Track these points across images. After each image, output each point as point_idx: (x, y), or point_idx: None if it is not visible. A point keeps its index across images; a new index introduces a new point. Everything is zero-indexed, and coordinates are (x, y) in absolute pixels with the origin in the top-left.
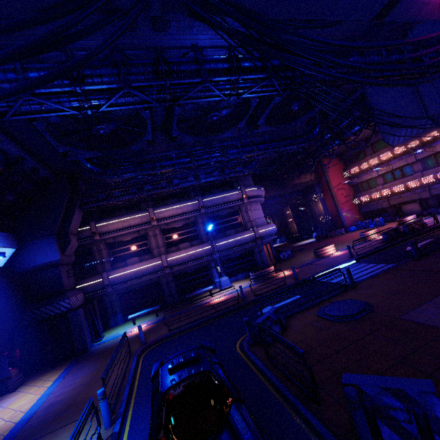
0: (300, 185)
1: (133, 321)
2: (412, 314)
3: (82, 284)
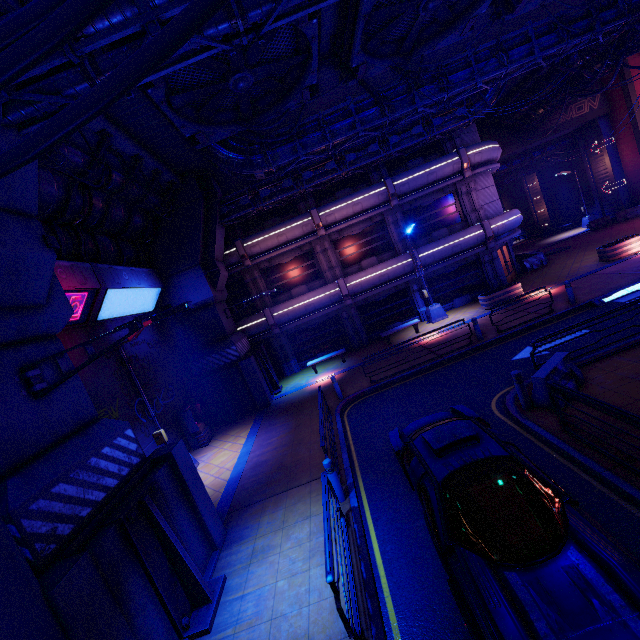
0: (566, 127)
1: (313, 369)
2: None
3: (243, 325)
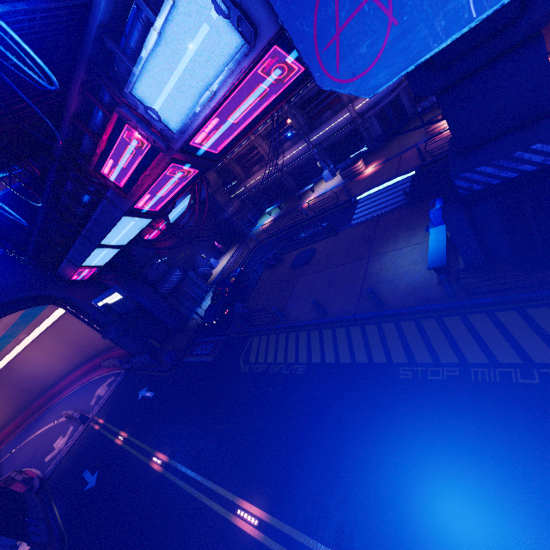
0: None
1: (268, 214)
2: (303, 278)
3: (236, 193)
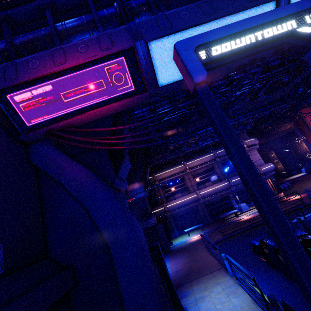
0: (282, 133)
1: (188, 233)
2: None
3: (153, 211)
